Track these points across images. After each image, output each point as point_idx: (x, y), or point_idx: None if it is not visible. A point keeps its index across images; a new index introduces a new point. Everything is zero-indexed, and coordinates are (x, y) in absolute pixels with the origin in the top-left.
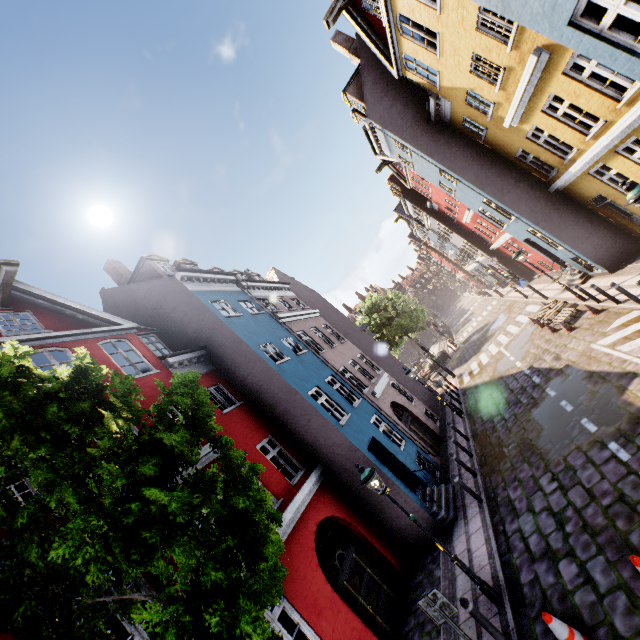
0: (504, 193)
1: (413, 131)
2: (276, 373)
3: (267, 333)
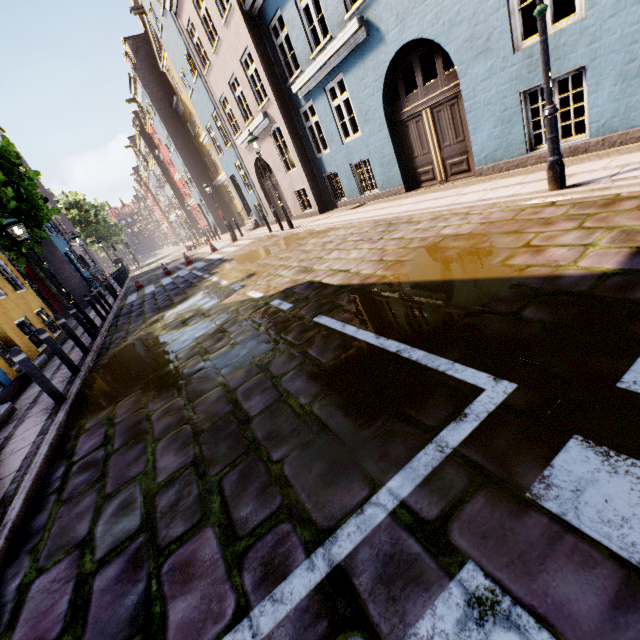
0: (194, 172)
1: (161, 104)
2: None
3: None
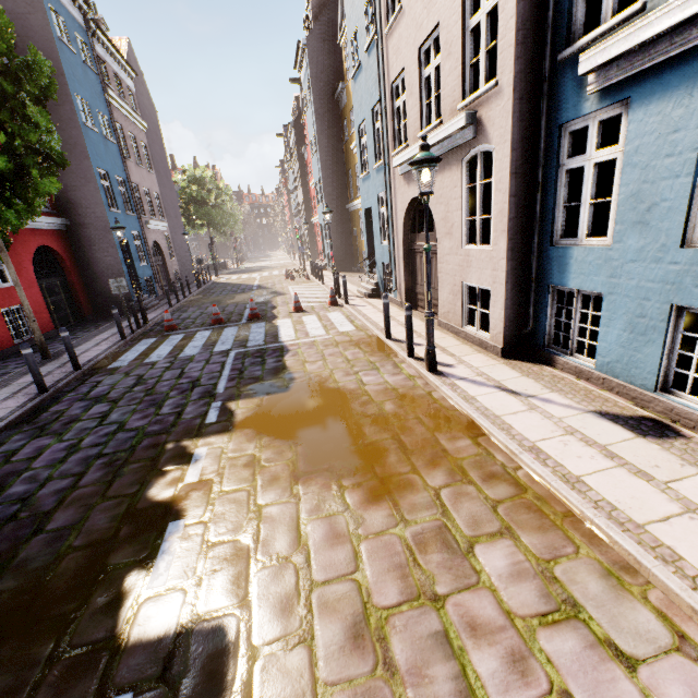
0: (329, 185)
1: (322, 88)
2: (80, 129)
3: (90, 93)
